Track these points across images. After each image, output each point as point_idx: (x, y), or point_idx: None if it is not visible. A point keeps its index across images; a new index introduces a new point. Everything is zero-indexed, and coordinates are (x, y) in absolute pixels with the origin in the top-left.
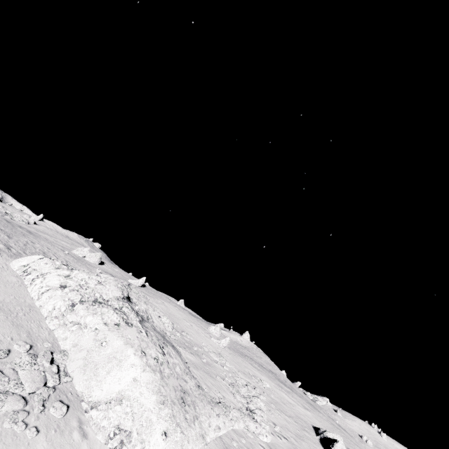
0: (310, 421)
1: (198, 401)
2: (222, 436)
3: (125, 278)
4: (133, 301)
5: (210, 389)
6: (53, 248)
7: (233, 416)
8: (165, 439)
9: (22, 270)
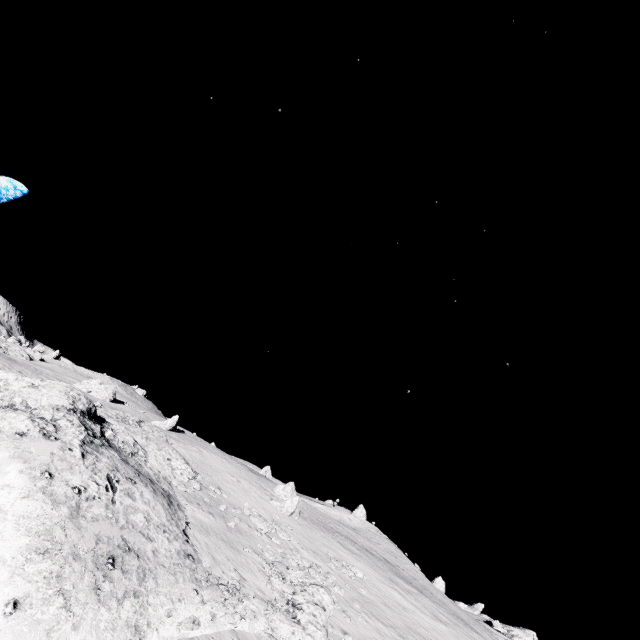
0: (439, 639)
1: (162, 572)
2: (198, 639)
3: (149, 420)
4: (111, 427)
5: (218, 565)
6: (34, 375)
7: (247, 609)
8: (11, 614)
9: None
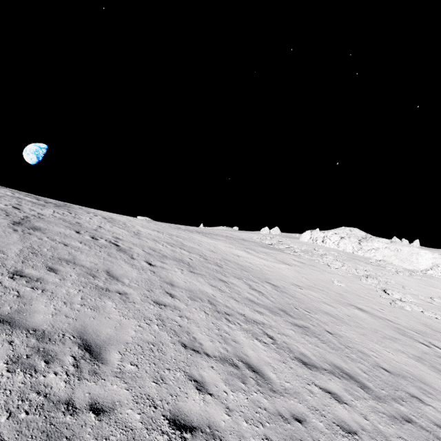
0: None
1: None
2: None
3: None
4: None
5: None
6: None
7: None
8: None
9: (310, 240)
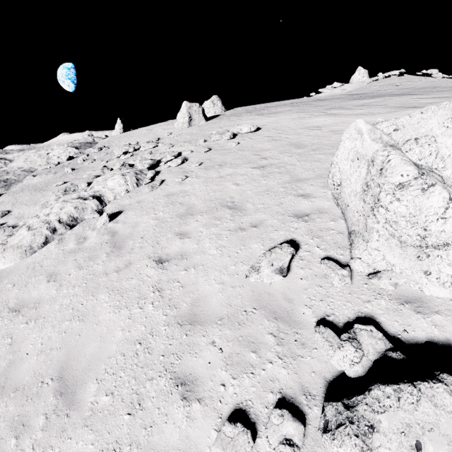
0: None
1: None
2: None
3: None
4: None
5: None
6: None
7: None
8: None
9: None
